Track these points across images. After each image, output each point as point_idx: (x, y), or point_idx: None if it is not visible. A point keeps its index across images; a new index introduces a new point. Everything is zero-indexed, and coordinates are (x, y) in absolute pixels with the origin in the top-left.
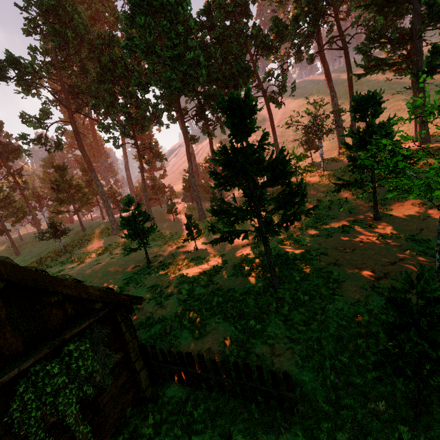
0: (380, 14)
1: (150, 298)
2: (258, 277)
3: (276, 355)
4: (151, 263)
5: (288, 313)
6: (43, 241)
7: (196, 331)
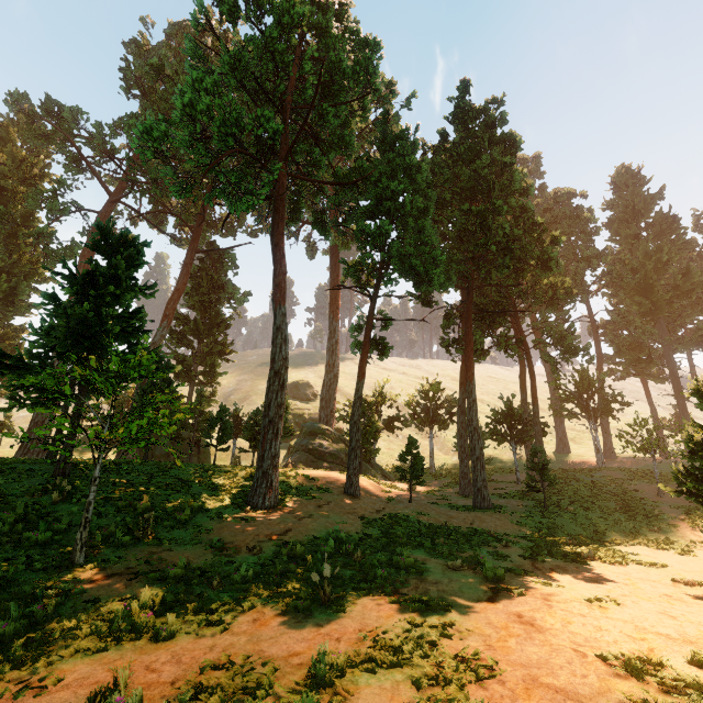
0: (645, 317)
1: None
2: None
3: None
4: None
5: None
6: None
7: None
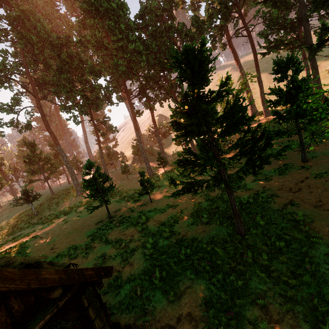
0: (275, 7)
1: (115, 254)
2: (219, 224)
3: (274, 320)
4: (112, 218)
5: (268, 263)
6: (19, 206)
7: (170, 292)
